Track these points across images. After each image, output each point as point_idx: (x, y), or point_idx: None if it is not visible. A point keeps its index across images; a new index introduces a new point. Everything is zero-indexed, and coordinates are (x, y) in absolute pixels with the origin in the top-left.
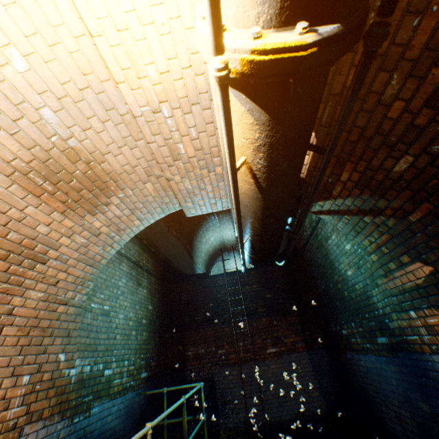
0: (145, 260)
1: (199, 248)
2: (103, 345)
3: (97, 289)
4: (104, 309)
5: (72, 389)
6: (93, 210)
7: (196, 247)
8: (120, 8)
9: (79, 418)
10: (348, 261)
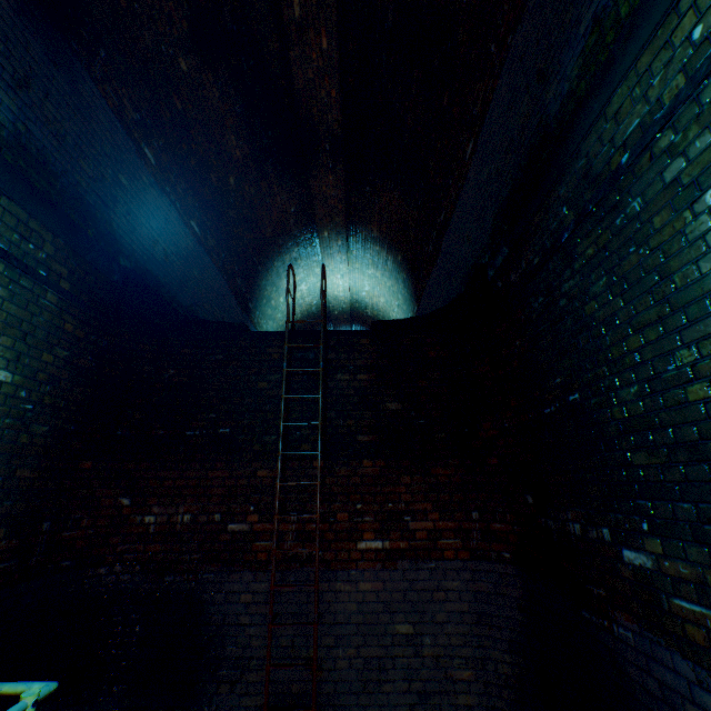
0: (7, 224)
1: (271, 299)
2: None
3: None
4: None
5: None
6: None
7: (264, 294)
8: None
9: None
10: None
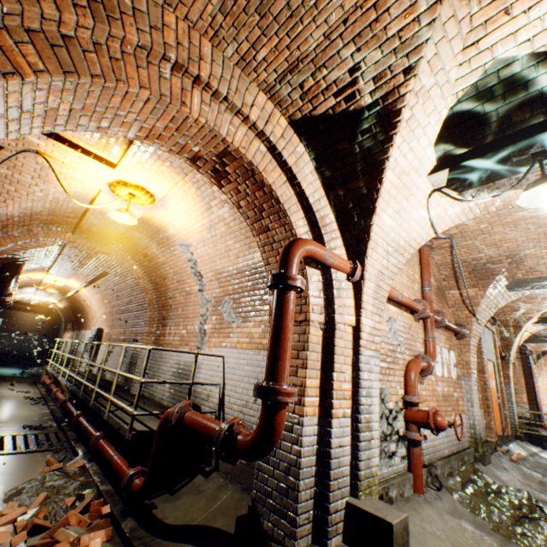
0: None
1: None
2: None
3: None
4: None
5: None
6: None
7: None
8: (37, 298)
9: None
10: None
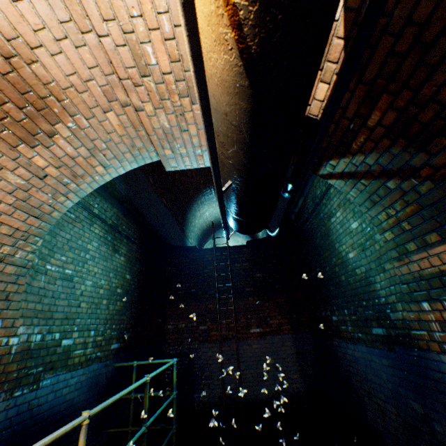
0: (126, 226)
1: (192, 222)
2: (61, 313)
3: (56, 249)
4: (65, 273)
5: (12, 360)
6: (30, 139)
7: (189, 220)
8: None
9: (22, 392)
10: (351, 242)
